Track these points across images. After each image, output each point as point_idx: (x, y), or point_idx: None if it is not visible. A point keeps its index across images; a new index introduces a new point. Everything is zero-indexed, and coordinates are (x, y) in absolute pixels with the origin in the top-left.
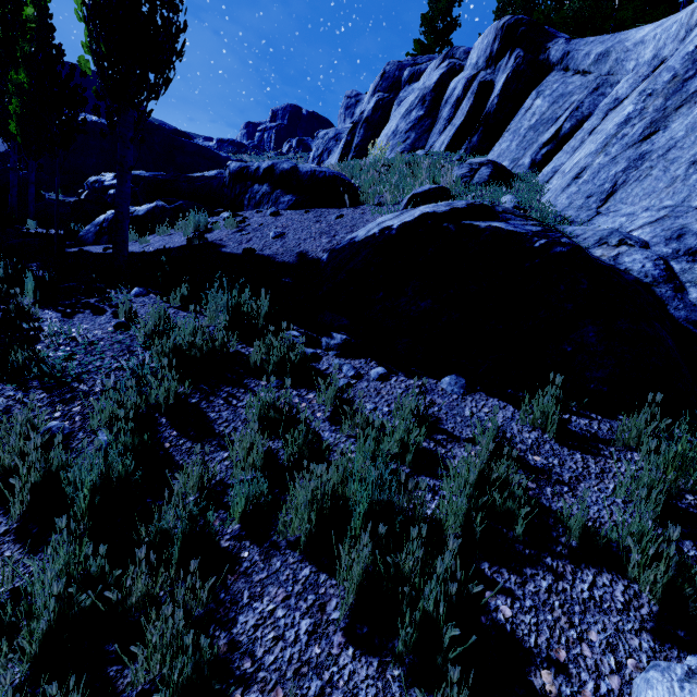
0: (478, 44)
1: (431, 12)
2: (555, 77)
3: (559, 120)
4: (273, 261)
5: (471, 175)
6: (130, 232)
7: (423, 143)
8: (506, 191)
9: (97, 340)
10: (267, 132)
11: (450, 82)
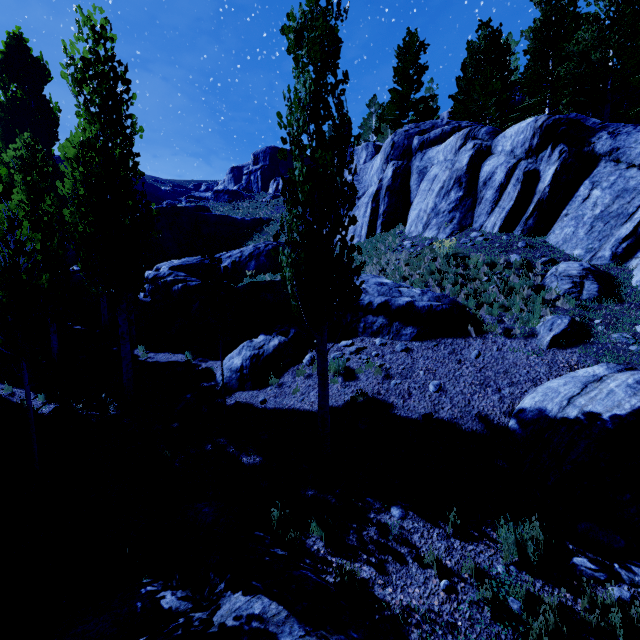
0: (511, 135)
1: (401, 63)
2: (608, 169)
3: (633, 217)
4: (462, 430)
5: (578, 291)
6: (266, 373)
7: (469, 221)
8: (635, 317)
9: (450, 618)
10: (253, 174)
11: (480, 162)
